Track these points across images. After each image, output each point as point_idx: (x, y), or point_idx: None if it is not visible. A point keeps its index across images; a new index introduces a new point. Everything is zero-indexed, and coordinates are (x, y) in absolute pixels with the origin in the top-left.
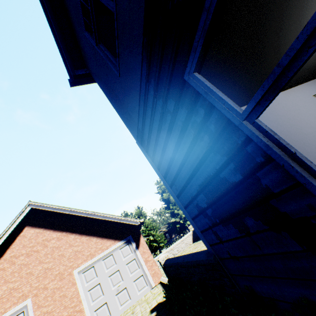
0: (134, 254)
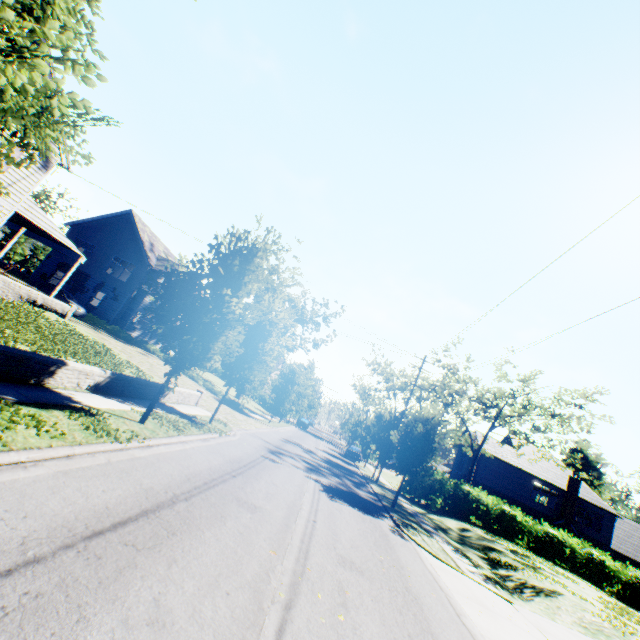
0: None
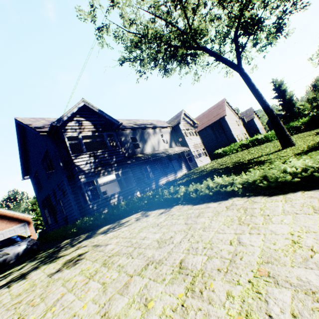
0: (26, 230)
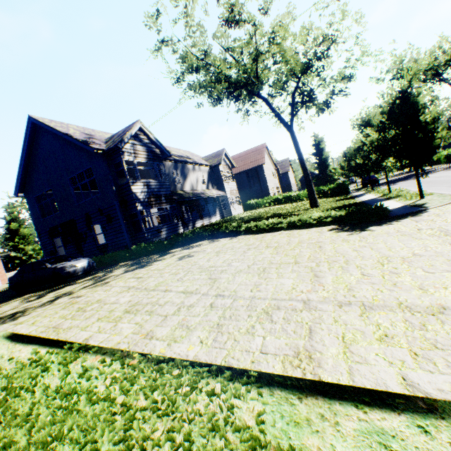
0: None
